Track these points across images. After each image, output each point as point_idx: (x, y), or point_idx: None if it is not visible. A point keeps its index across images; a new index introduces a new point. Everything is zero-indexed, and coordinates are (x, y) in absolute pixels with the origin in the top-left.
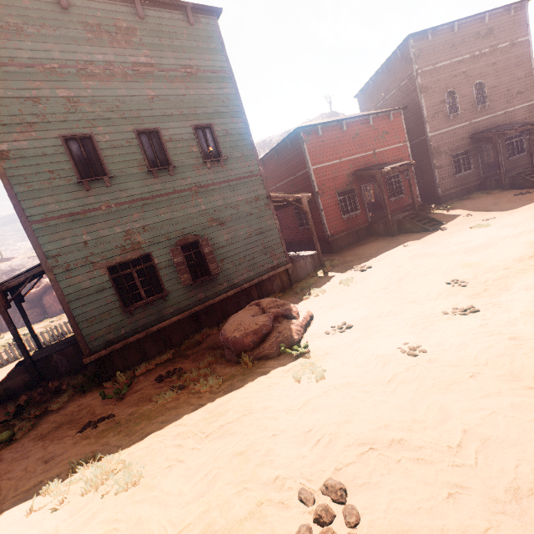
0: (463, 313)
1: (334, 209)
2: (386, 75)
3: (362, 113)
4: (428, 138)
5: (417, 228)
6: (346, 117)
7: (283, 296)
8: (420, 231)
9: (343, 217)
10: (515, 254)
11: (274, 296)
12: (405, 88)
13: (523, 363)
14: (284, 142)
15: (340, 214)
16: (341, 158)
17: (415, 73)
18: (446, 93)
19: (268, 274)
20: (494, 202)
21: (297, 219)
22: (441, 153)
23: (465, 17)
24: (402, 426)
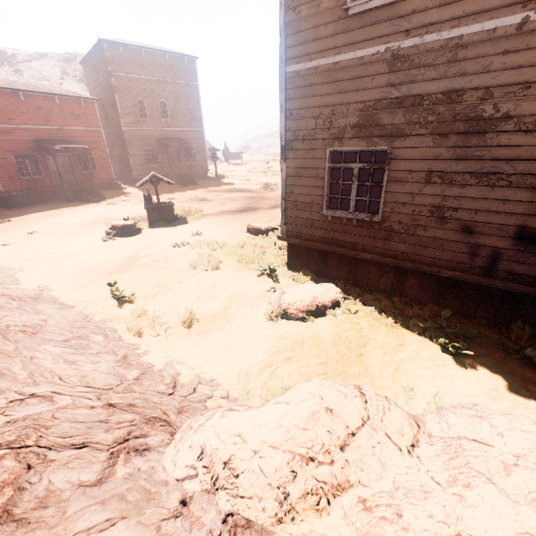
0: None
1: (9, 169)
2: (96, 61)
3: (56, 88)
4: (123, 130)
5: (85, 198)
6: (26, 88)
7: None
8: (87, 201)
9: (22, 178)
10: (84, 221)
11: None
12: (107, 81)
13: None
14: None
15: (18, 175)
16: (19, 125)
17: (110, 74)
18: (138, 100)
19: None
20: (153, 190)
21: None
22: (135, 145)
23: (151, 48)
24: None
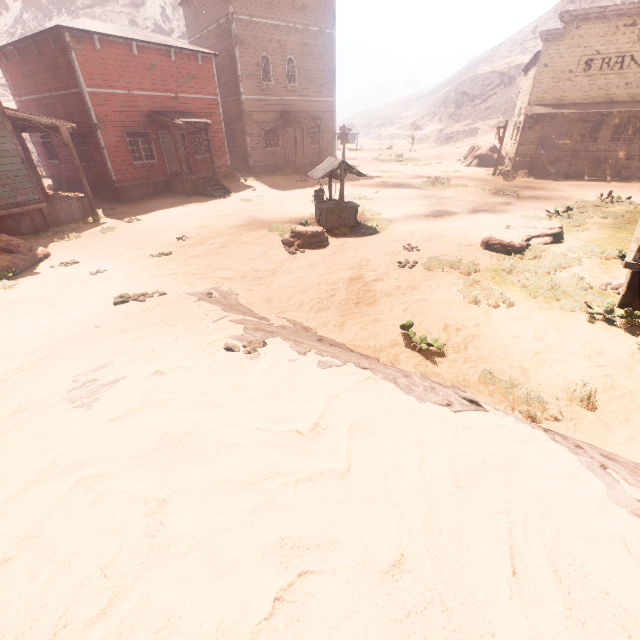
0: (160, 255)
1: (122, 150)
2: None
3: (167, 38)
4: (242, 100)
5: (208, 192)
6: (139, 37)
7: (32, 238)
8: (210, 196)
9: (134, 163)
10: (234, 224)
11: (21, 238)
12: (224, 28)
13: (140, 273)
14: (46, 36)
15: (130, 159)
16: (132, 90)
17: (231, 17)
18: (261, 56)
19: (8, 211)
20: (280, 183)
21: (77, 152)
22: (254, 121)
23: None
24: (35, 297)
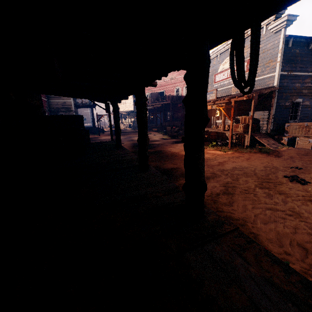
0: None
1: None
2: None
3: None
4: None
5: None
6: None
7: None
8: None
9: None
10: None
11: None
12: None
13: None
14: None
15: None
16: None
17: None
18: None
19: None
20: None
21: None
22: None
23: None
24: None
